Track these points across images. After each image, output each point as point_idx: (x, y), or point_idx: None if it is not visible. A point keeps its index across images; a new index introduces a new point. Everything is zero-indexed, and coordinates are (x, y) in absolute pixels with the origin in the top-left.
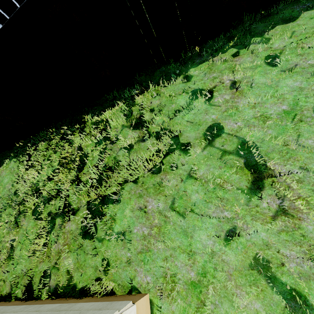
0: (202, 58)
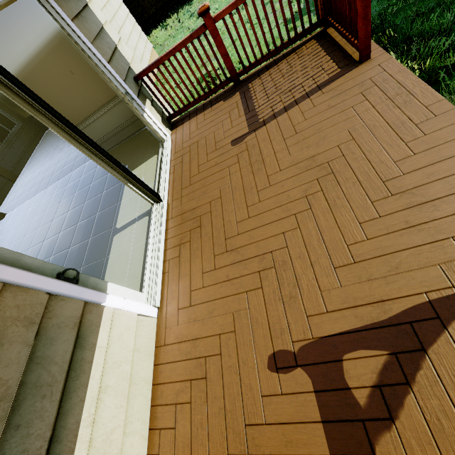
0: None
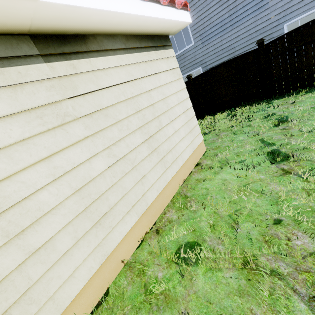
0: (283, 97)
